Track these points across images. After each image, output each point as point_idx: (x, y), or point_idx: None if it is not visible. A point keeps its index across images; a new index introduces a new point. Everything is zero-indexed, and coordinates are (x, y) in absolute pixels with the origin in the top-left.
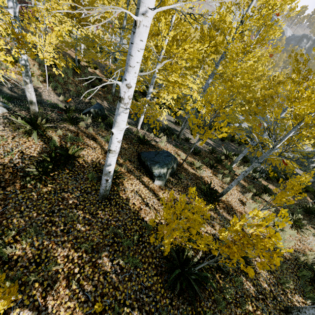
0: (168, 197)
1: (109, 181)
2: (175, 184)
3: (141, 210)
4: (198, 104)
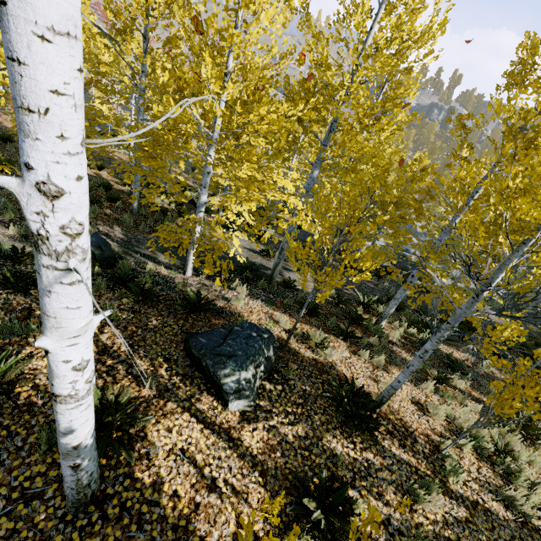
0: (264, 440)
1: (85, 466)
2: (277, 398)
3: (198, 512)
4: (300, 217)
